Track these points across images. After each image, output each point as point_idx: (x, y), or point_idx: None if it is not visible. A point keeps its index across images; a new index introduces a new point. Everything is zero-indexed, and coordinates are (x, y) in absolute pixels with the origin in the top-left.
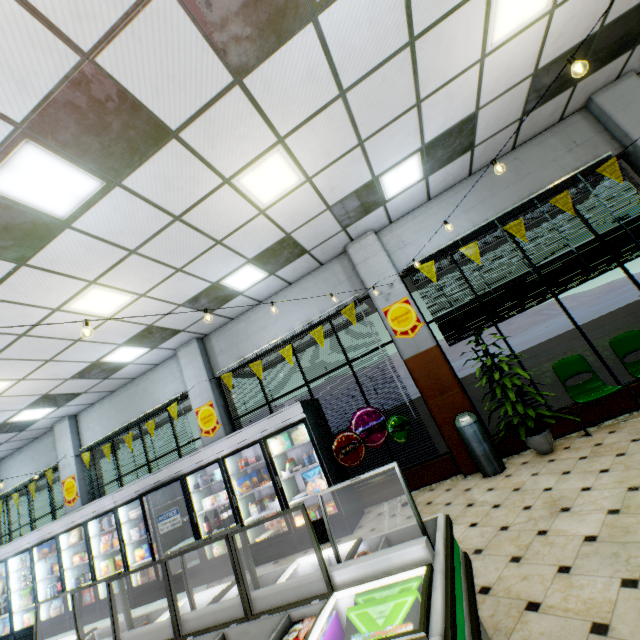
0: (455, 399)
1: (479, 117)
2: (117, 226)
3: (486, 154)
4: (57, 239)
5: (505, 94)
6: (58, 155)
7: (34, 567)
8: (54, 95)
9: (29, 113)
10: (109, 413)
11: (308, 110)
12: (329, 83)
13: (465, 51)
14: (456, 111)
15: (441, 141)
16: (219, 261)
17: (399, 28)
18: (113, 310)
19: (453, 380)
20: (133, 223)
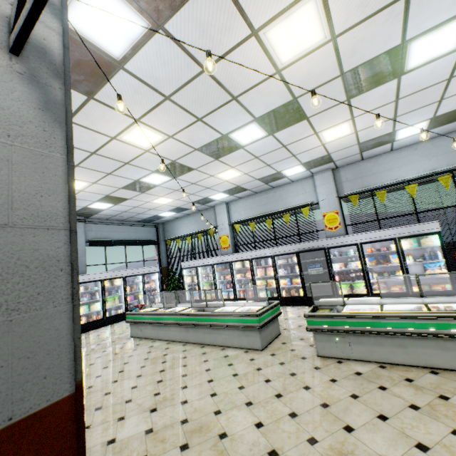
0: None
1: None
2: (417, 80)
3: None
4: (382, 85)
5: None
6: None
7: (215, 274)
8: None
9: None
10: (251, 205)
11: None
12: None
13: None
14: None
15: None
16: (419, 115)
17: None
18: (331, 139)
19: None
20: (426, 79)
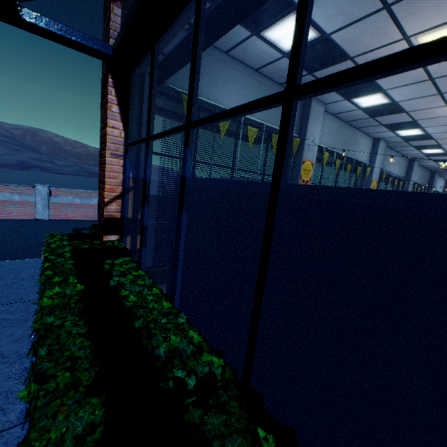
0: None
1: None
2: None
3: (433, 168)
4: None
5: None
6: None
7: None
8: None
9: None
10: (336, 134)
11: None
12: None
13: None
14: None
15: None
16: None
17: None
18: None
19: None
20: None
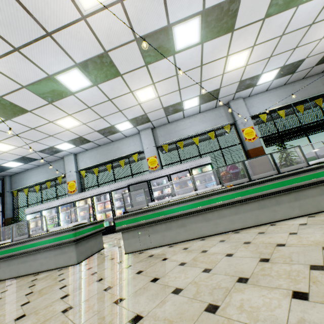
0: (266, 167)
1: (304, 61)
2: (184, 61)
3: (294, 77)
4: (165, 59)
5: (317, 55)
6: (200, 25)
7: (59, 214)
8: (222, 3)
9: (210, 6)
10: (96, 155)
11: (269, 37)
12: (282, 30)
13: (320, 34)
14: (301, 56)
15: (288, 66)
16: (192, 91)
17: (312, 18)
18: (144, 100)
19: (266, 160)
20: (189, 62)
